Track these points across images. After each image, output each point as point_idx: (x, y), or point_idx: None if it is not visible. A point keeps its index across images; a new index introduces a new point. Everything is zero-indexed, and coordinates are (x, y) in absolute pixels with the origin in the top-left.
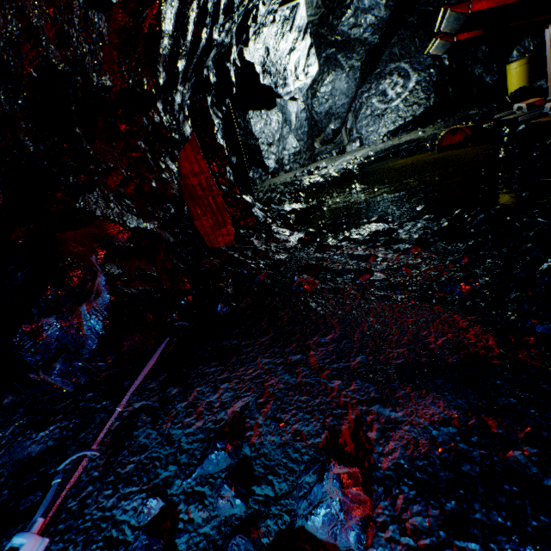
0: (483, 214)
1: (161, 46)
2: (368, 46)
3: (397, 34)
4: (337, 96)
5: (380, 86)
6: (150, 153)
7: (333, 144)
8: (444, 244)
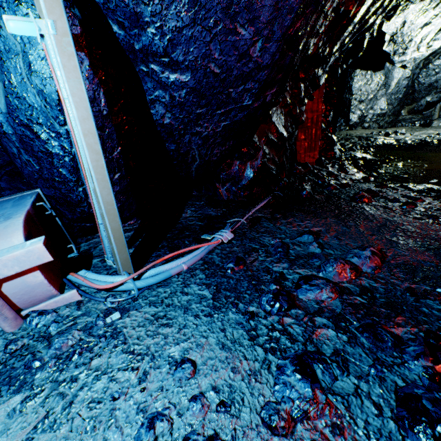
0: None
1: (346, 31)
2: None
3: None
4: None
5: None
6: (303, 92)
7: (421, 115)
8: None
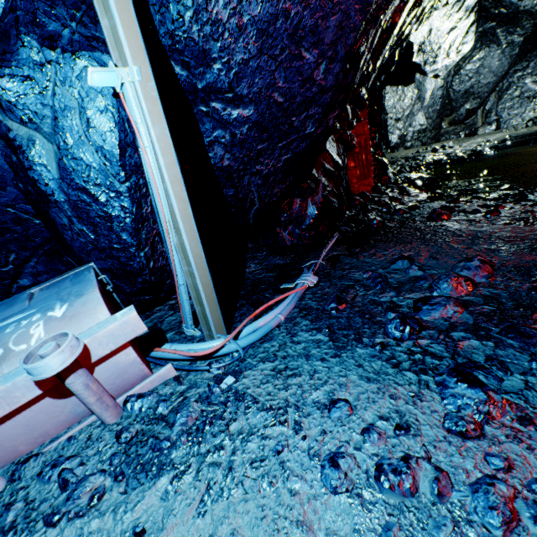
0: None
1: (387, 45)
2: None
3: None
4: (482, 74)
5: None
6: (351, 115)
7: (463, 125)
8: None
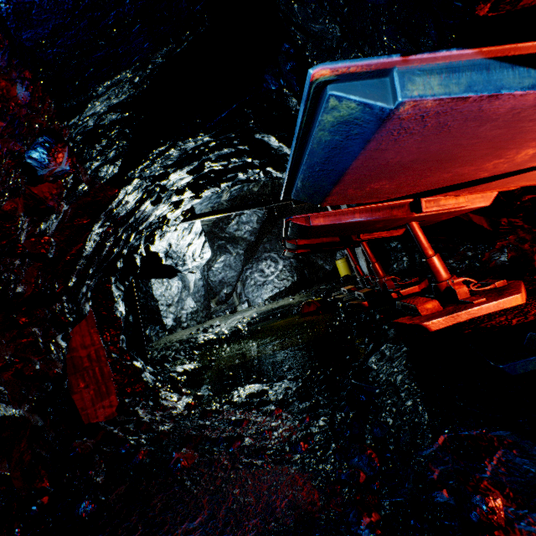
0: (322, 376)
1: (78, 264)
2: (248, 242)
3: (266, 237)
4: (228, 270)
5: (260, 266)
6: (42, 337)
7: (227, 304)
8: (298, 404)
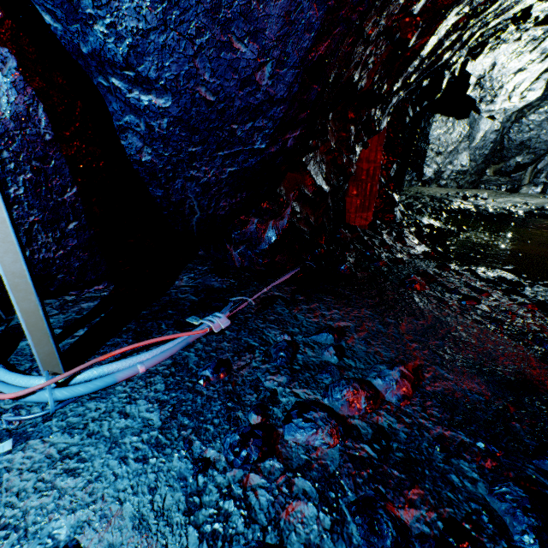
0: None
1: (411, 66)
2: None
3: None
4: (545, 129)
5: None
6: (354, 137)
7: (508, 178)
8: None
